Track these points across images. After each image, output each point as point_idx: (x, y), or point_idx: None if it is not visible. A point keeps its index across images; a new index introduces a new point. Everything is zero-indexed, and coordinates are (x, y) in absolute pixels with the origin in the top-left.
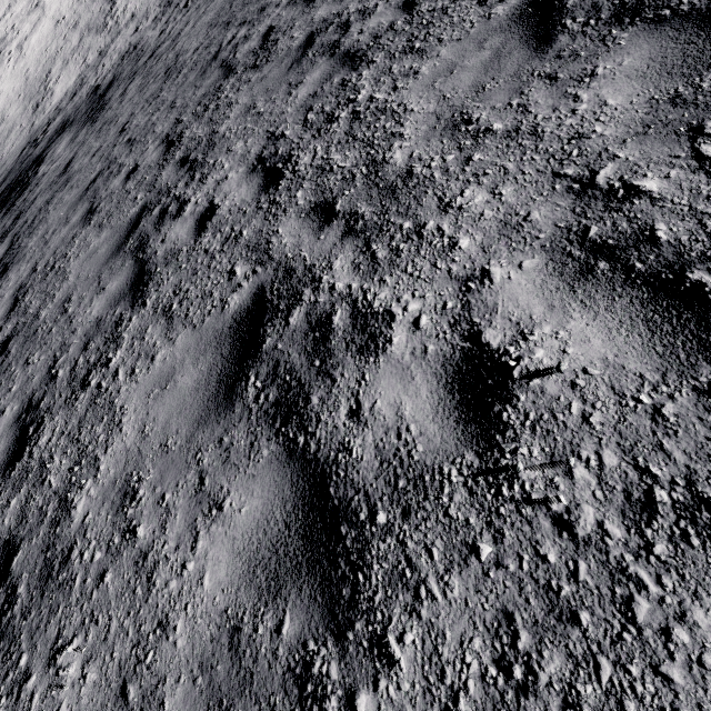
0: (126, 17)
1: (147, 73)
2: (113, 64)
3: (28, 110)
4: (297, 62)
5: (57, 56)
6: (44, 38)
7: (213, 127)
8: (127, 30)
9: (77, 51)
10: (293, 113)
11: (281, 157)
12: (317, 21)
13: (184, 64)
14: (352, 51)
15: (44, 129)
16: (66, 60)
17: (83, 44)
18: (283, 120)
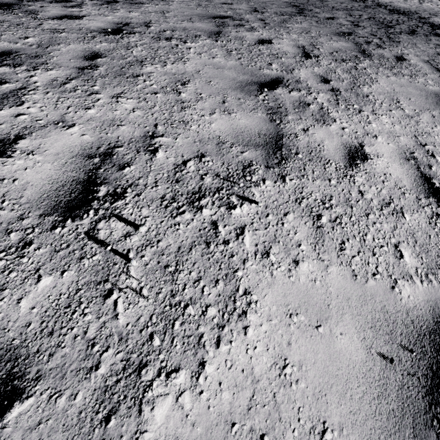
0: None
1: None
2: None
3: None
4: (326, 0)
5: None
6: None
7: None
8: None
9: None
10: (320, 2)
11: (313, 3)
12: (337, 0)
13: None
14: (340, 5)
15: None
16: None
17: None
18: (317, 1)
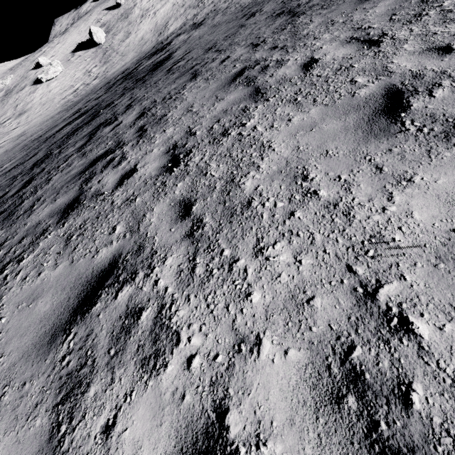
0: (209, 2)
1: (225, 12)
2: (203, 17)
3: (156, 35)
4: None
5: (172, 16)
6: (167, 10)
7: (263, 6)
8: (209, 7)
9: (182, 15)
10: None
11: None
12: None
13: (245, 4)
14: None
15: (166, 39)
16: (176, 18)
17: (186, 12)
18: None
